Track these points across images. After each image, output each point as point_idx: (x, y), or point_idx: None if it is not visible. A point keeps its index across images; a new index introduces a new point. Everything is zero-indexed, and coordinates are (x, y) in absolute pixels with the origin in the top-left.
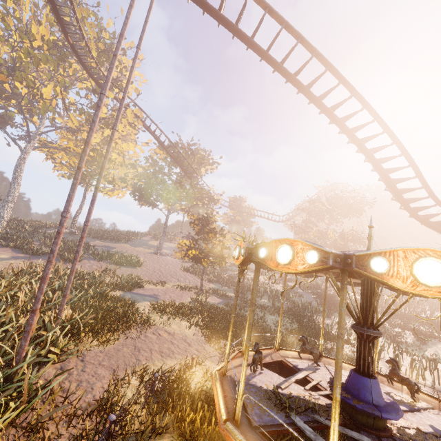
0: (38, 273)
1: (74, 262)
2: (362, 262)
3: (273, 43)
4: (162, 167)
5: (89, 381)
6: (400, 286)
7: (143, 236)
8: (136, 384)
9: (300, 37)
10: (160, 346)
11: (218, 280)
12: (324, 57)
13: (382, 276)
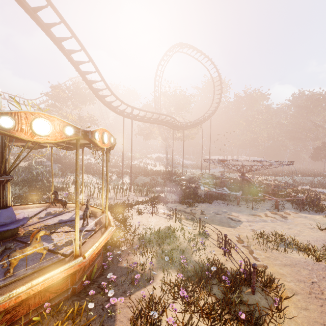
0: None
1: None
2: None
3: None
4: None
5: None
6: None
7: None
8: None
9: None
10: None
11: None
12: None
13: None
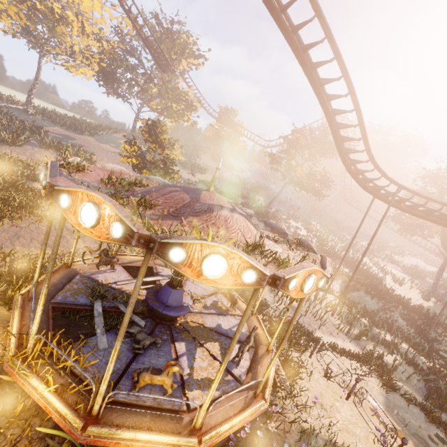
0: None
1: None
2: (58, 196)
3: None
4: (133, 47)
5: None
6: (73, 222)
7: (116, 132)
8: None
9: None
10: None
11: None
12: None
13: (65, 211)
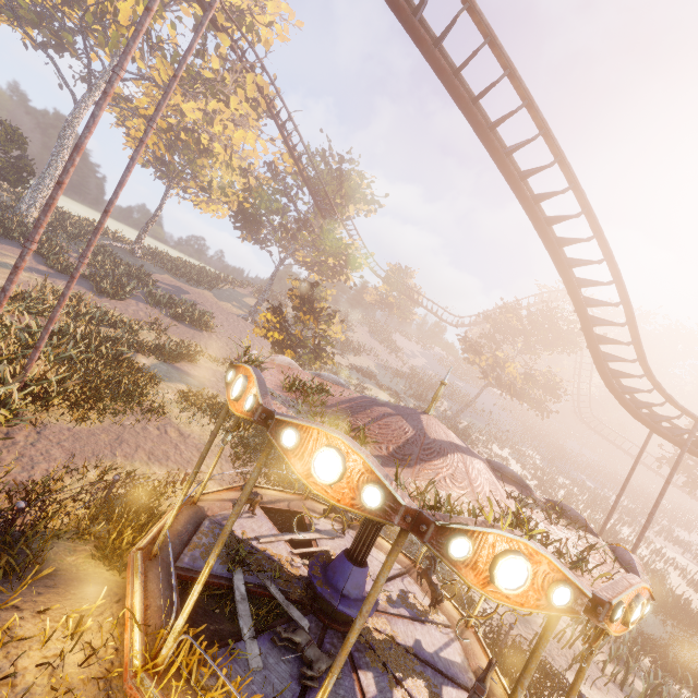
0: (45, 302)
1: (57, 308)
2: (278, 429)
3: (444, 35)
4: (288, 186)
5: (33, 458)
6: (297, 471)
7: (241, 286)
8: (94, 479)
9: (490, 36)
10: (154, 446)
11: None
12: (524, 83)
13: (287, 452)
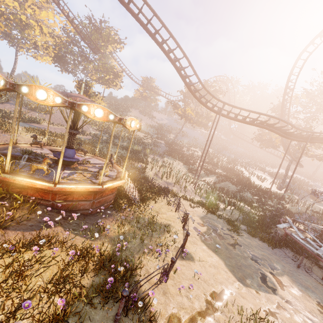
0: None
1: None
2: None
3: None
4: (75, 39)
5: None
6: None
7: None
8: None
9: None
10: (7, 139)
11: (105, 131)
12: None
13: None
